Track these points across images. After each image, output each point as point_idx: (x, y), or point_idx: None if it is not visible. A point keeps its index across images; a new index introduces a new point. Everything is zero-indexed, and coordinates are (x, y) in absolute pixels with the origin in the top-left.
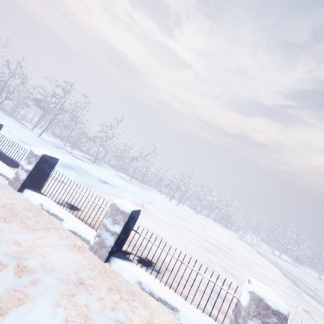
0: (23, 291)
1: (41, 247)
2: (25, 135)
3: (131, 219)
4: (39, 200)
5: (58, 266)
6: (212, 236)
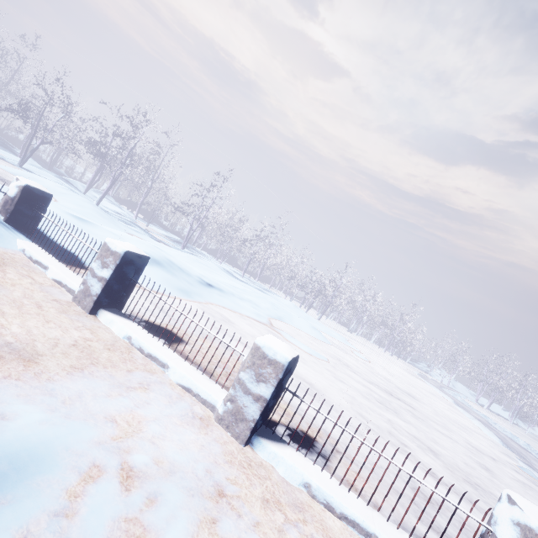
0: (139, 520)
1: (146, 425)
2: (77, 204)
3: (286, 374)
4: (124, 330)
5: (180, 462)
6: (382, 375)
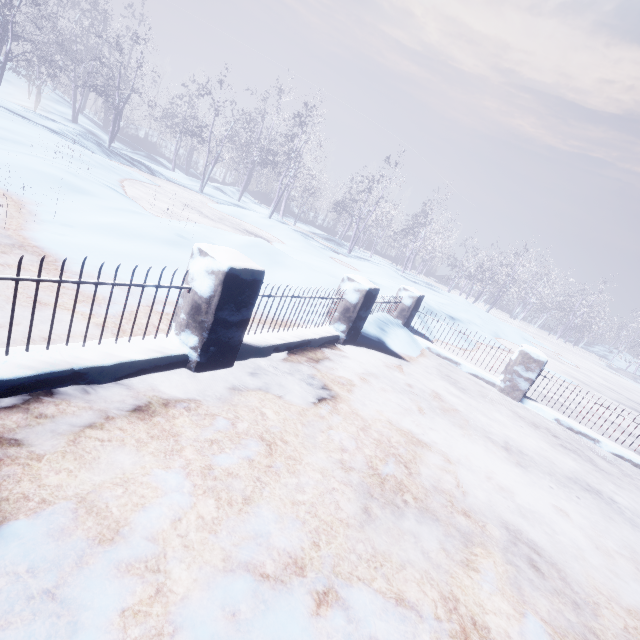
0: None
1: None
2: (291, 238)
3: None
4: (550, 414)
5: None
6: (601, 383)
